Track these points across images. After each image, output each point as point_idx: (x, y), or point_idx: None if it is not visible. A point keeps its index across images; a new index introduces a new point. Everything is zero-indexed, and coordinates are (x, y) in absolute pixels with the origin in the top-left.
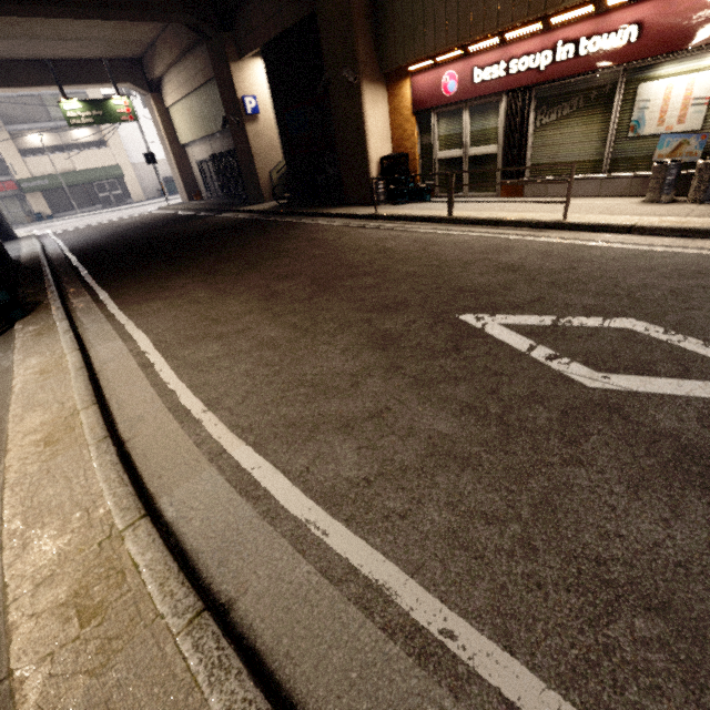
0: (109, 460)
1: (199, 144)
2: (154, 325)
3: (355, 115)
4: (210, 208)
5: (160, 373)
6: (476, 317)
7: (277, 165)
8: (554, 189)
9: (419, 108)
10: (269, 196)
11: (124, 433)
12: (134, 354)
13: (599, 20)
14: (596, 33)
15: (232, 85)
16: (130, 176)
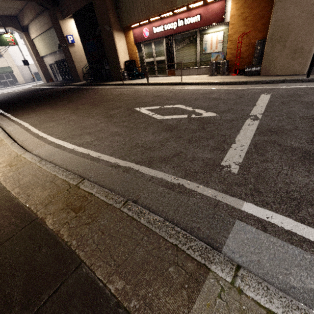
0: (15, 146)
1: (49, 56)
2: (30, 120)
3: (112, 44)
4: (56, 84)
5: (32, 130)
6: (139, 108)
7: (85, 65)
8: (184, 72)
9: (137, 42)
10: (82, 79)
11: (20, 143)
12: (22, 128)
13: (189, 12)
14: (188, 17)
15: (61, 30)
16: (16, 72)
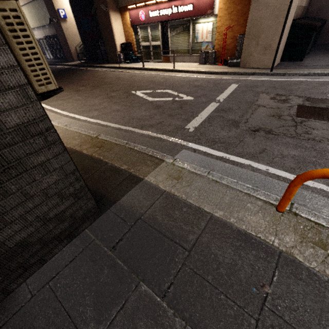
0: None
1: (37, 30)
2: None
3: (108, 25)
4: (47, 63)
5: (45, 107)
6: (135, 92)
7: (79, 44)
8: (178, 59)
9: (133, 24)
10: (76, 59)
11: None
12: None
13: (182, 1)
14: (182, 5)
15: (52, 3)
16: None
